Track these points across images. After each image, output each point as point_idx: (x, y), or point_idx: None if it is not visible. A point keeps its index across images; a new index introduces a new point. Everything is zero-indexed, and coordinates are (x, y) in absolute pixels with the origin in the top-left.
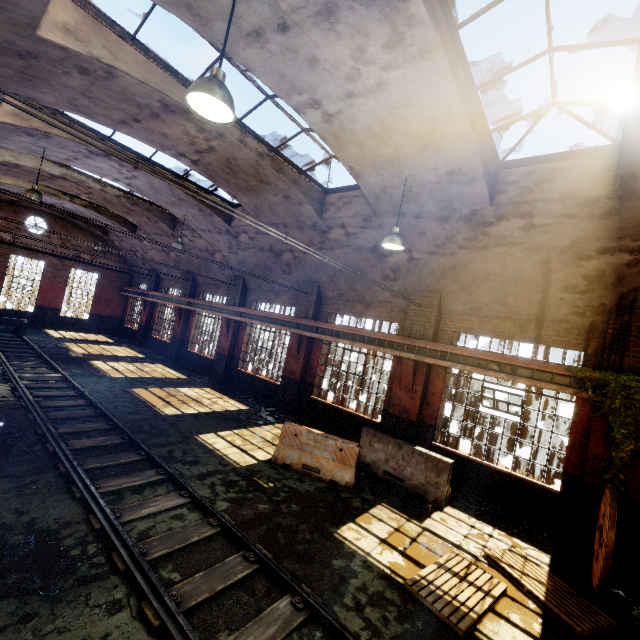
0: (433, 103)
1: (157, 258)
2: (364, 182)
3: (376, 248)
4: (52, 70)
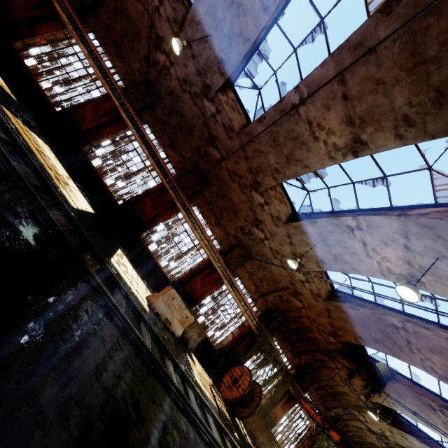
0: (360, 267)
1: None
2: (306, 224)
3: (259, 221)
4: (417, 95)
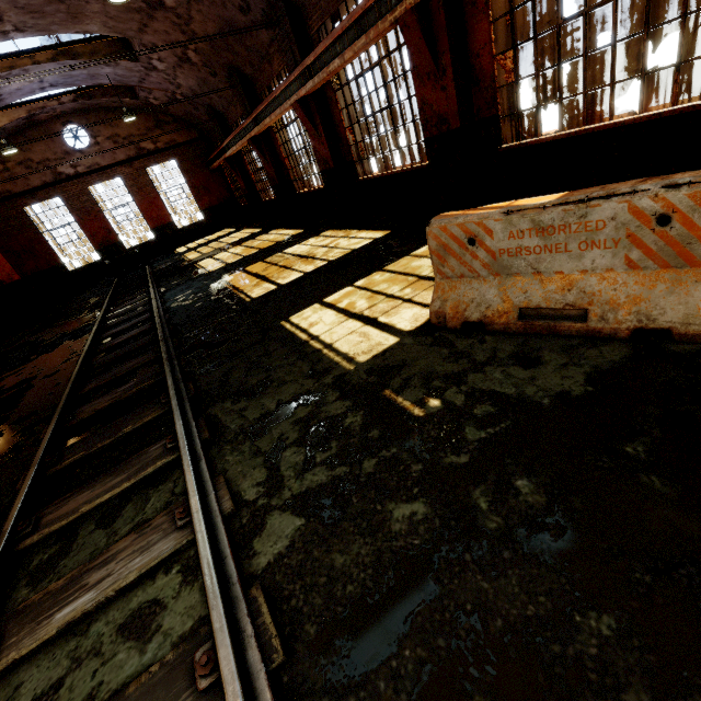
0: None
1: (193, 84)
2: None
3: None
4: None
